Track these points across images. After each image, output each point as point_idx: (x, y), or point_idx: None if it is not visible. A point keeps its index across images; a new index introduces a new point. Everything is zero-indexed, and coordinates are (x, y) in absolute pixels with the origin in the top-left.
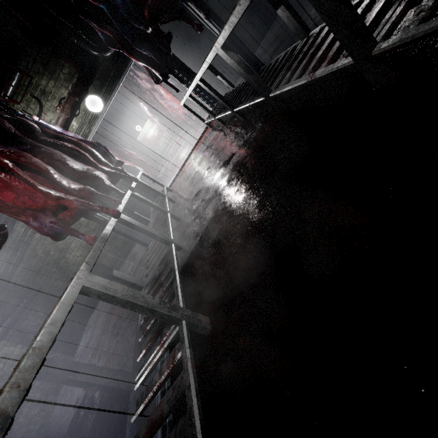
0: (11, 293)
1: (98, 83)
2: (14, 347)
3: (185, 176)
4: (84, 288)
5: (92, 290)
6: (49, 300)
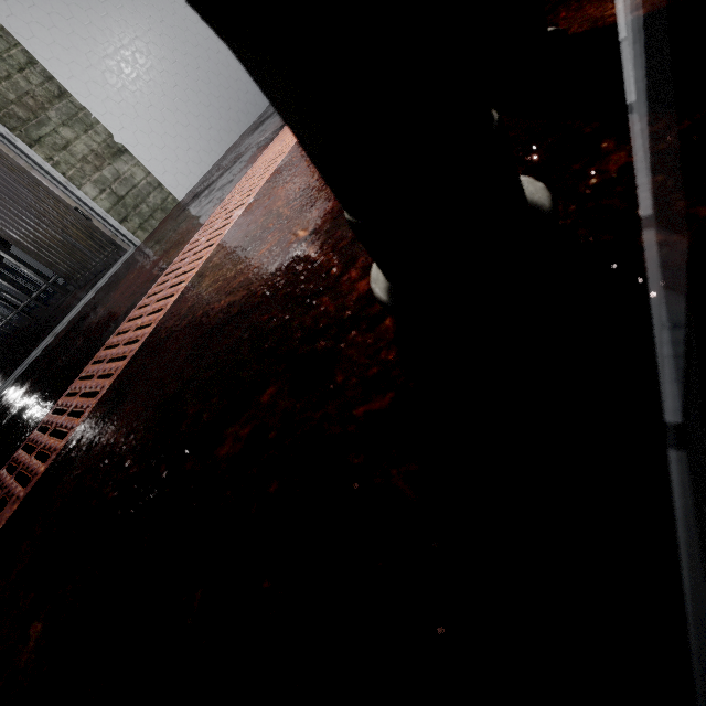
0: None
1: None
2: None
3: None
4: None
5: None
6: None
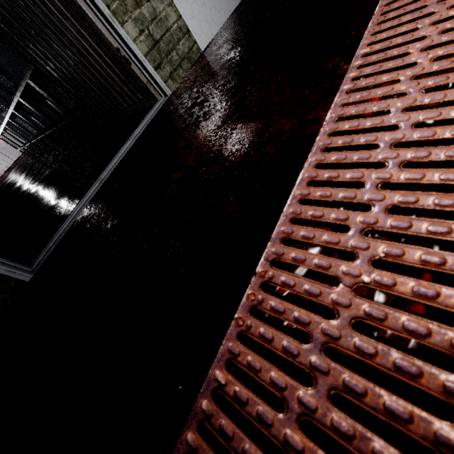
0: None
1: None
2: None
3: (1, 180)
4: None
5: None
6: None
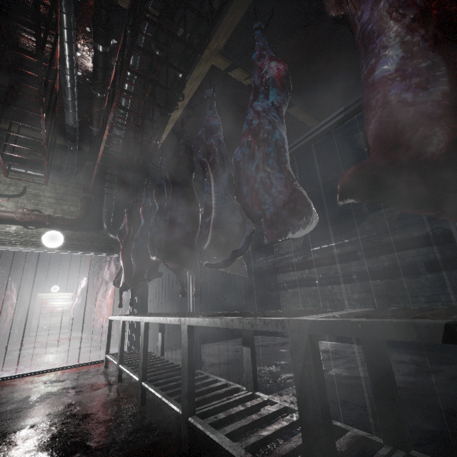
0: None
1: (80, 236)
2: None
3: (3, 395)
4: None
5: None
6: None
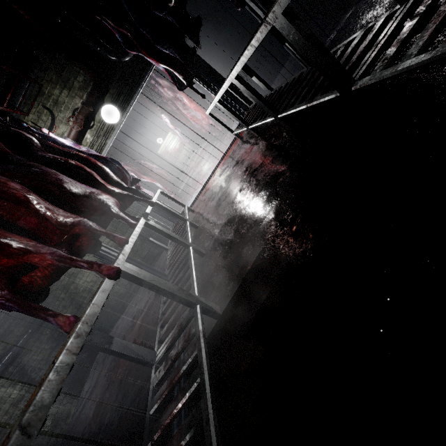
0: (16, 321)
1: (115, 91)
2: (12, 388)
3: (210, 195)
4: None
5: None
6: (56, 329)
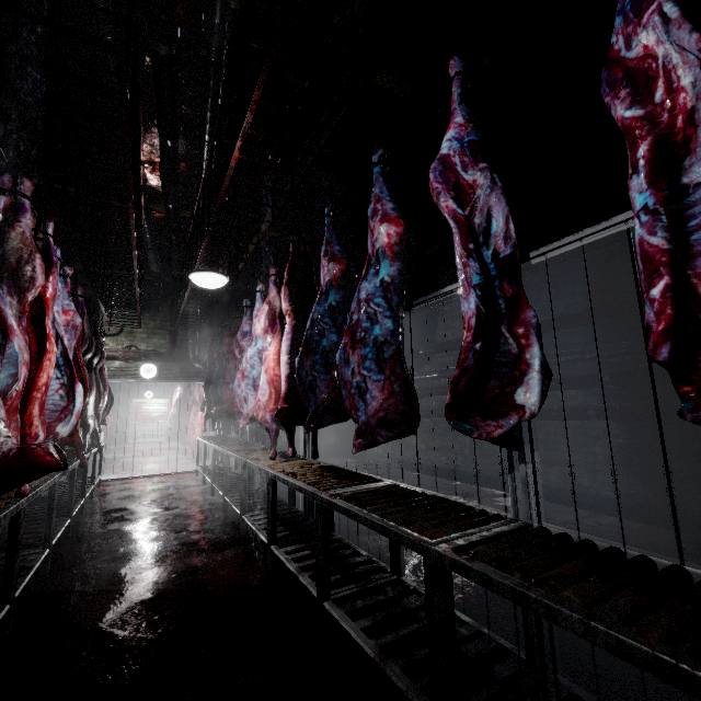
0: None
1: (170, 366)
2: None
3: (130, 487)
4: (55, 483)
5: (55, 487)
6: None
